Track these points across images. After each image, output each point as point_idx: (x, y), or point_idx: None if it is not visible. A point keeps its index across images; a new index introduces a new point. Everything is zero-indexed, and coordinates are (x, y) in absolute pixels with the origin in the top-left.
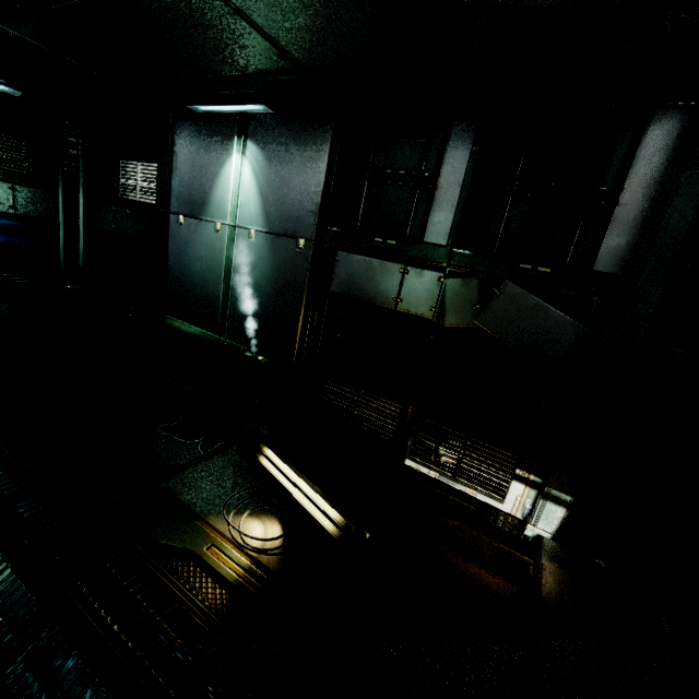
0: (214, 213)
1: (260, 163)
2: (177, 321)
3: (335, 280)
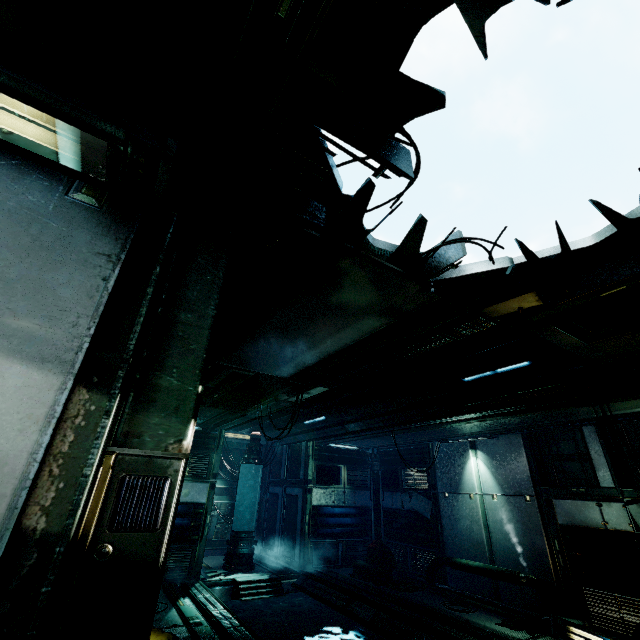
0: (467, 488)
1: (487, 460)
2: (463, 559)
3: (558, 516)
